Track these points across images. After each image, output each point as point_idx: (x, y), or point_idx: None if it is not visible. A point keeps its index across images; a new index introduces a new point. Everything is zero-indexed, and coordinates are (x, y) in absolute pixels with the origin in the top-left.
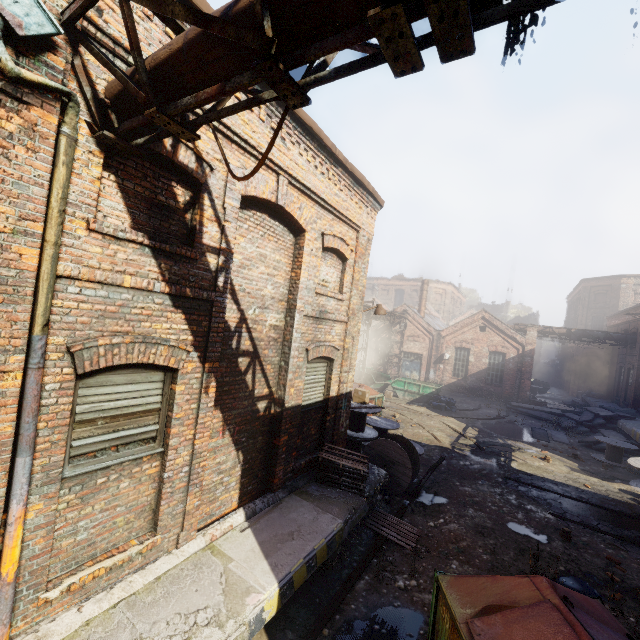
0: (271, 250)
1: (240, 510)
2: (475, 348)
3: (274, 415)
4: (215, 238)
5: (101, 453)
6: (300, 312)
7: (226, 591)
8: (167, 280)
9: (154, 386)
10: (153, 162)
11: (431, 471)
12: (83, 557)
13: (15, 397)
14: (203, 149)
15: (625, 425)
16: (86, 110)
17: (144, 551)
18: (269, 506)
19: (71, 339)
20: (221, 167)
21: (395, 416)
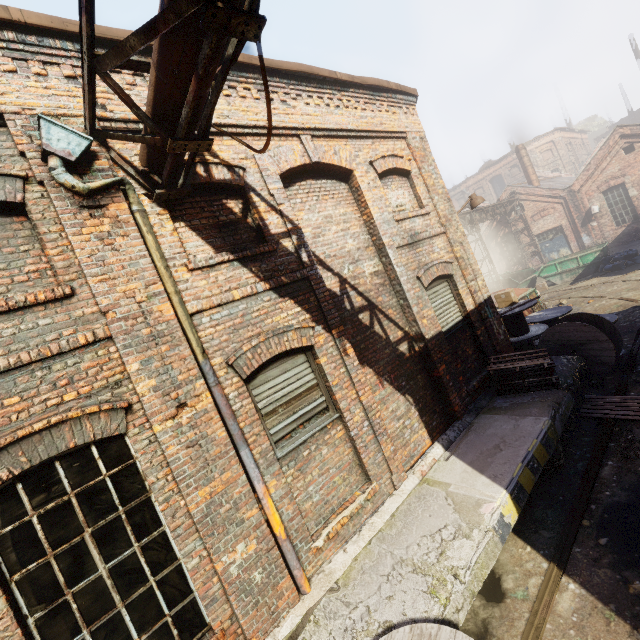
0: (332, 208)
1: (435, 444)
2: (631, 177)
3: (420, 352)
4: (279, 224)
5: (294, 433)
6: (391, 247)
7: (457, 509)
8: (263, 279)
9: (303, 367)
10: (201, 194)
11: None
12: (326, 513)
13: (214, 410)
14: (228, 158)
15: None
16: (138, 186)
17: (369, 498)
18: (462, 432)
19: (225, 356)
20: (249, 163)
21: (561, 303)
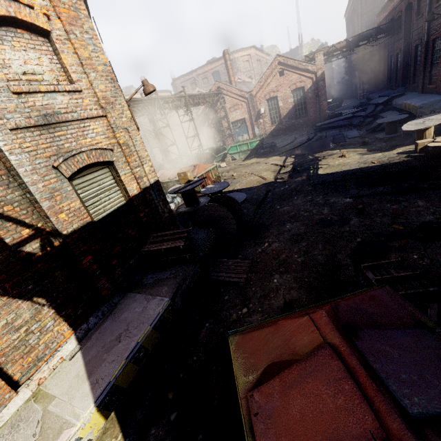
0: None
1: (71, 338)
2: (281, 93)
3: (62, 246)
4: None
5: None
6: None
7: None
8: None
9: None
10: None
11: (259, 207)
12: None
13: None
14: None
15: (398, 102)
16: None
17: None
18: (105, 316)
19: None
20: None
21: (233, 175)
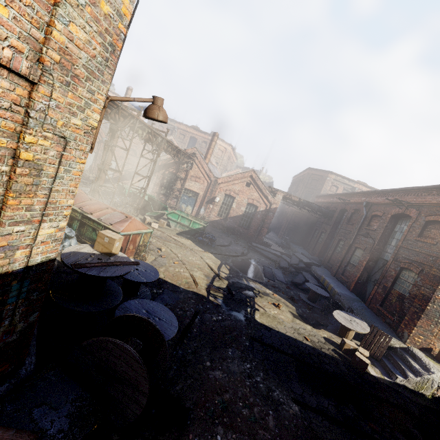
0: None
1: None
2: (239, 198)
3: None
4: None
5: None
6: None
7: None
8: None
9: None
10: None
11: (181, 341)
12: None
13: None
14: None
15: (317, 271)
16: None
17: None
18: None
19: None
20: None
21: (161, 250)
